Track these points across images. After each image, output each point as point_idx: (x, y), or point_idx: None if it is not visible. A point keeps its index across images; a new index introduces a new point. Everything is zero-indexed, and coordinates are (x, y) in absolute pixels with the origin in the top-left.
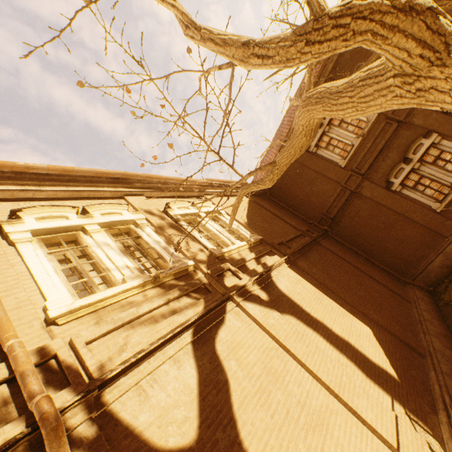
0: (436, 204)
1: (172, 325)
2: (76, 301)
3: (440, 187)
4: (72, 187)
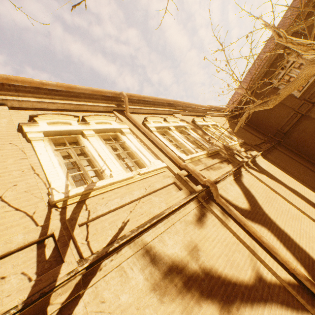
0: None
1: (224, 171)
2: (188, 156)
3: None
4: (155, 108)
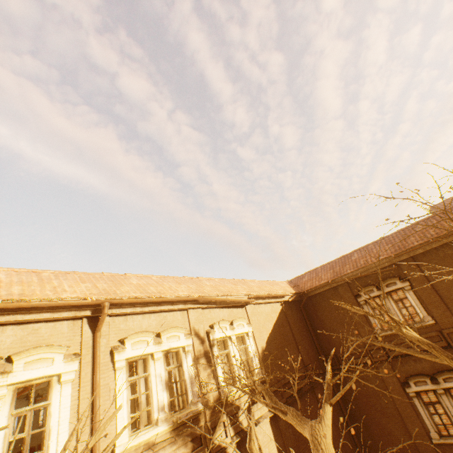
0: (436, 435)
1: None
2: (129, 441)
3: (449, 424)
4: (160, 306)
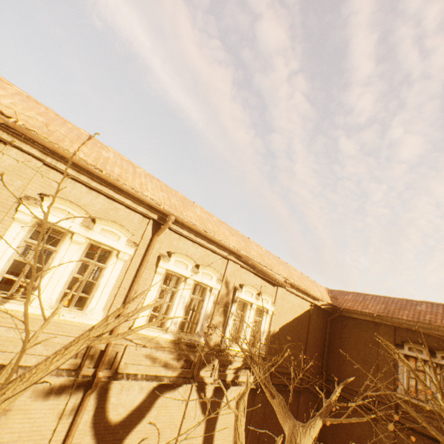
0: None
1: (157, 373)
2: (143, 329)
3: None
4: (209, 243)
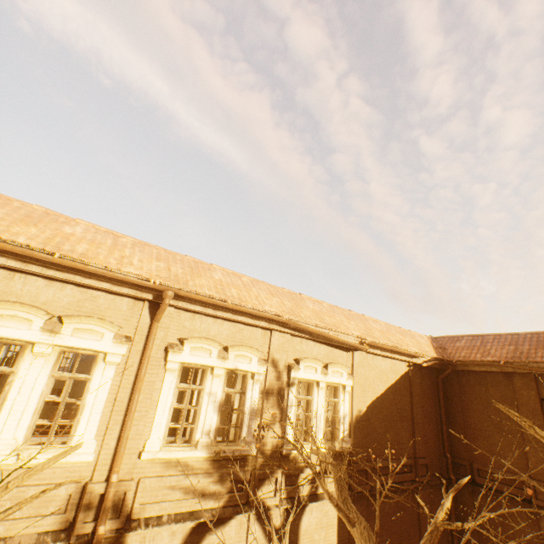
0: None
1: (191, 508)
2: (160, 452)
3: None
4: (237, 315)
